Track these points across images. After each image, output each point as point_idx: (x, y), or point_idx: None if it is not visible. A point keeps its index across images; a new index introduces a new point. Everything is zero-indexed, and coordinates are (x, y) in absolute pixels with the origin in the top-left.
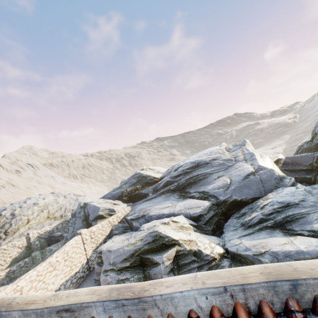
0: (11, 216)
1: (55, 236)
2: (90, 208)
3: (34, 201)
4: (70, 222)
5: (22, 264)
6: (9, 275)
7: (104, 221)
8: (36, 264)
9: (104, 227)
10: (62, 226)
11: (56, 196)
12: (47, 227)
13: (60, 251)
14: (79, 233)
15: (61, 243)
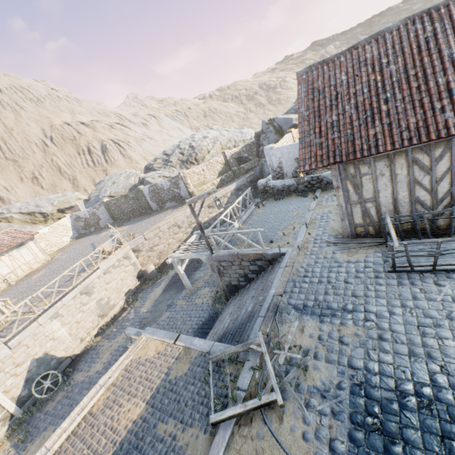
0: (191, 148)
1: (243, 157)
2: (279, 121)
3: (200, 136)
4: (260, 138)
5: (227, 175)
6: (221, 182)
7: None
8: (237, 177)
9: None
10: (246, 149)
11: (217, 131)
12: (235, 149)
13: (283, 139)
14: (289, 132)
15: (250, 163)
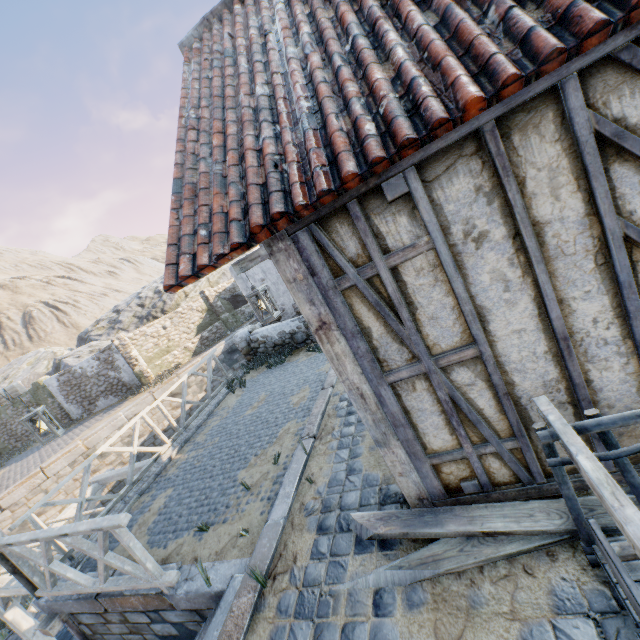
0: (157, 295)
1: (240, 295)
2: None
3: None
4: None
5: (214, 329)
6: (203, 343)
7: None
8: (231, 329)
9: None
10: None
11: None
12: (224, 283)
13: None
14: None
15: None
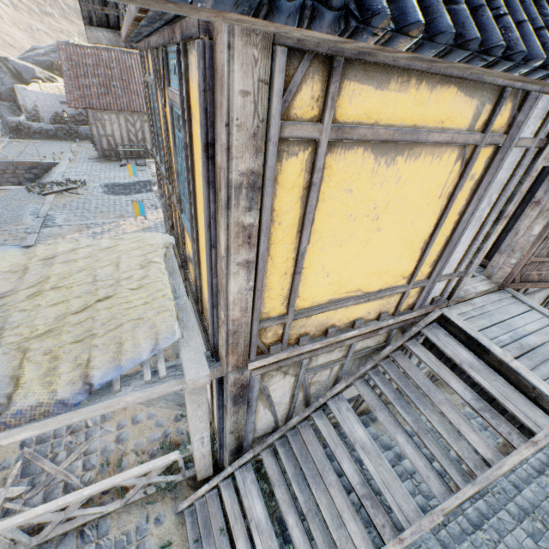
0: None
1: None
2: (17, 65)
3: None
4: None
5: None
6: None
7: (53, 84)
8: None
9: (55, 90)
10: None
11: None
12: None
13: (33, 87)
14: (37, 82)
15: None
